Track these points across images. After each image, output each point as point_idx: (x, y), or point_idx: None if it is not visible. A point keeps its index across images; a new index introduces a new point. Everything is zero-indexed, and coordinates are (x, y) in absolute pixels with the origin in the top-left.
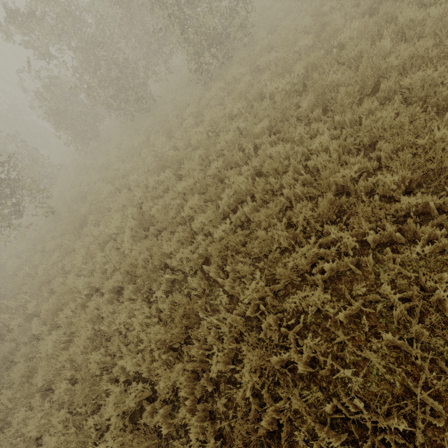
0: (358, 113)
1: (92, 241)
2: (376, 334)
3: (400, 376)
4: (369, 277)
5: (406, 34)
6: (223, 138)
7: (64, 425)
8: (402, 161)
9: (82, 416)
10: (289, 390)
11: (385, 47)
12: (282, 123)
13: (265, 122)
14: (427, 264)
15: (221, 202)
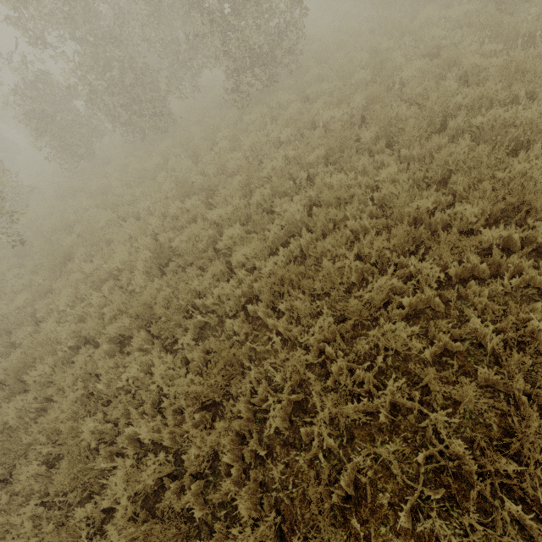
0: (428, 148)
1: (81, 280)
2: (466, 375)
3: (496, 417)
4: (452, 314)
5: (469, 80)
6: (271, 163)
7: (35, 524)
8: (482, 193)
9: (61, 511)
10: (366, 446)
11: (451, 88)
12: (339, 154)
13: (322, 150)
14: (513, 299)
15: (270, 233)
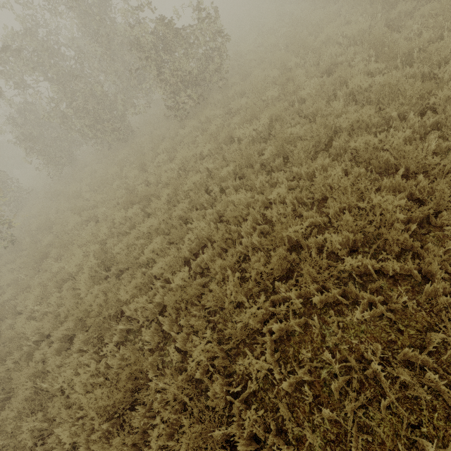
0: (313, 168)
1: (50, 278)
2: (320, 406)
3: None
4: (316, 339)
5: (356, 97)
6: (190, 179)
7: None
8: (346, 221)
9: None
10: None
11: (337, 108)
12: (247, 168)
13: (231, 166)
14: (368, 328)
15: (183, 247)
